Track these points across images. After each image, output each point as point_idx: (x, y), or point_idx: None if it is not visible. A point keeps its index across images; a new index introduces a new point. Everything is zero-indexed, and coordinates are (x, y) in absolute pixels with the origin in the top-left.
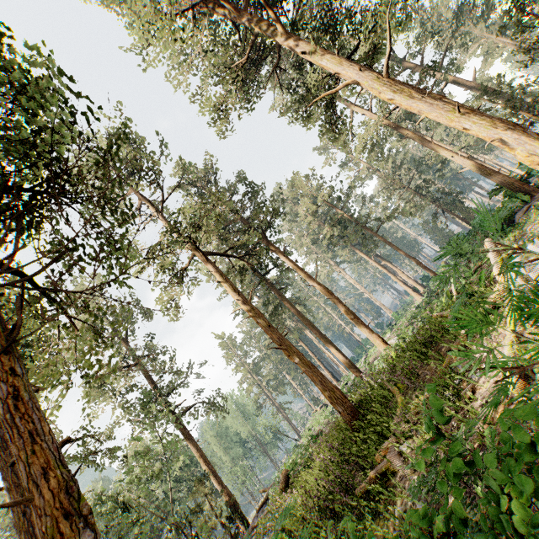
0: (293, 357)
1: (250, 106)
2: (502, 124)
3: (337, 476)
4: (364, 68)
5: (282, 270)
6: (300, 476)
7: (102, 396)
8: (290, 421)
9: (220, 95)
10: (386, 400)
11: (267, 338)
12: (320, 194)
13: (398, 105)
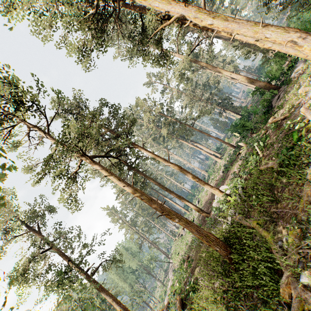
0: (174, 218)
1: (104, 49)
2: (291, 30)
3: (240, 309)
4: (187, 5)
5: (143, 159)
6: (194, 301)
7: (26, 283)
8: (160, 249)
9: (81, 39)
10: (248, 234)
11: (137, 203)
12: (156, 108)
13: (216, 28)
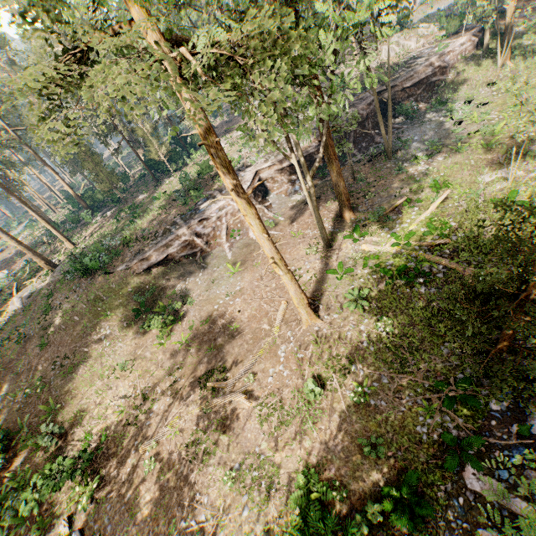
0: None
1: None
2: (28, 250)
3: None
4: None
5: None
6: None
7: None
8: None
9: None
10: None
11: None
12: None
13: None
